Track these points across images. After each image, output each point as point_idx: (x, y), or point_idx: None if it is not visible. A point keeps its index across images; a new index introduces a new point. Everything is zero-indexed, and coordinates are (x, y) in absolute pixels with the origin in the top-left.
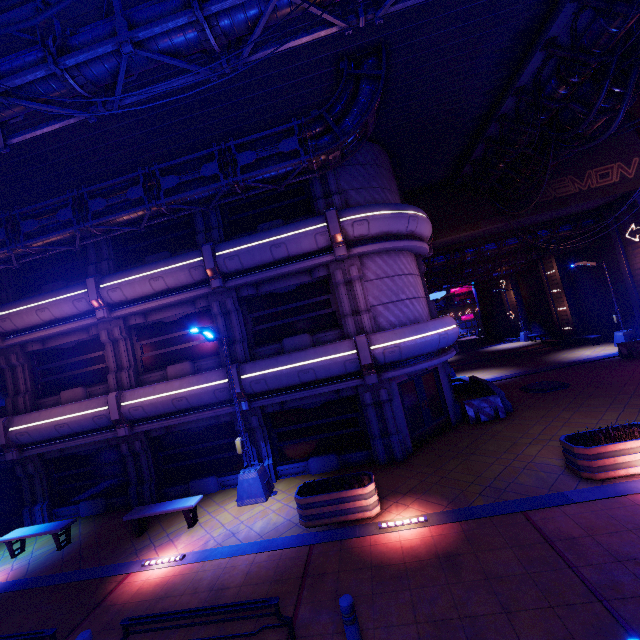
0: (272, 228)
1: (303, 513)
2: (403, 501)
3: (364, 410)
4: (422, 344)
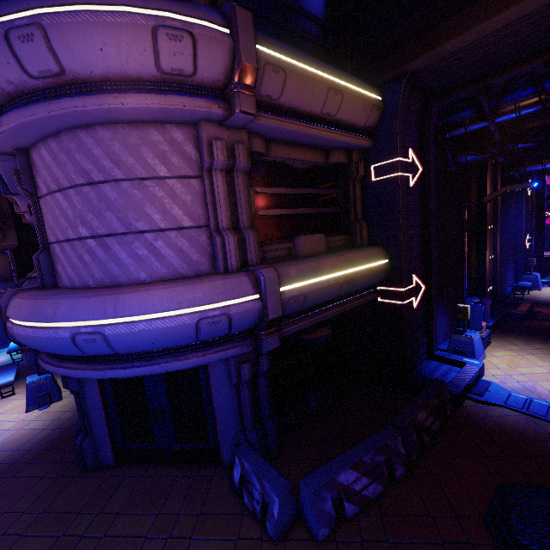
0: None
1: None
2: None
3: None
4: (38, 340)
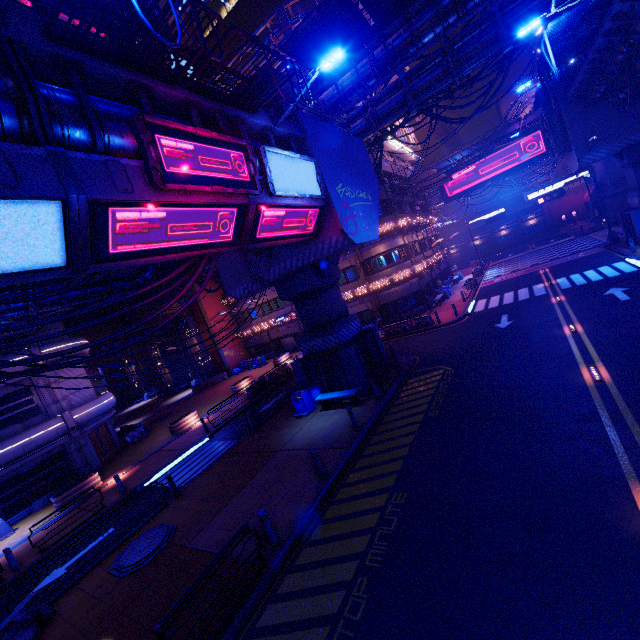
0: None
1: (63, 503)
2: (112, 476)
3: (70, 456)
4: (102, 408)
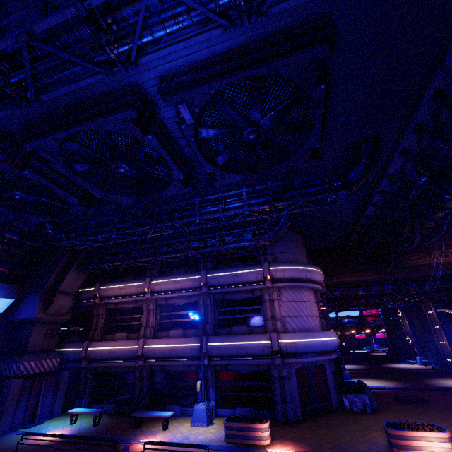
0: (236, 267)
1: (227, 432)
2: (285, 442)
3: (273, 381)
4: (309, 345)
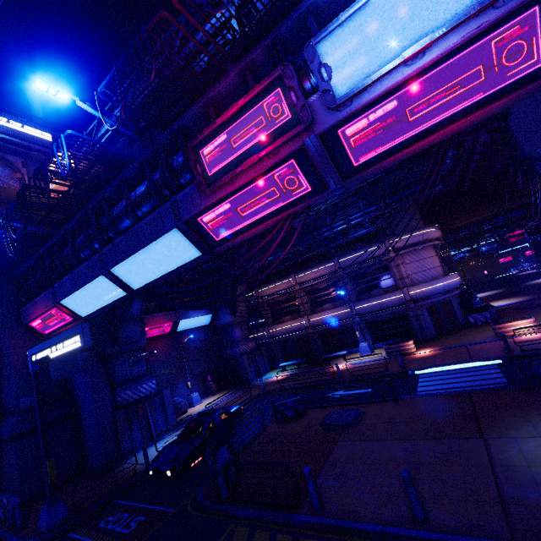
0: (361, 248)
1: (387, 351)
2: (425, 348)
3: (410, 319)
4: (434, 290)
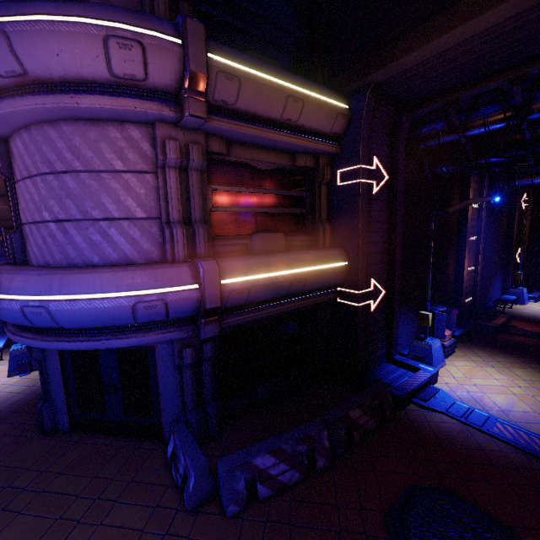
0: None
1: None
2: None
3: None
4: None
